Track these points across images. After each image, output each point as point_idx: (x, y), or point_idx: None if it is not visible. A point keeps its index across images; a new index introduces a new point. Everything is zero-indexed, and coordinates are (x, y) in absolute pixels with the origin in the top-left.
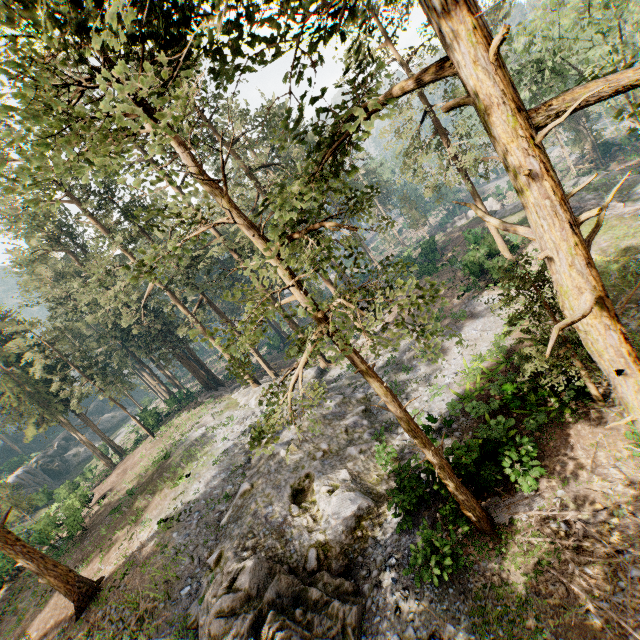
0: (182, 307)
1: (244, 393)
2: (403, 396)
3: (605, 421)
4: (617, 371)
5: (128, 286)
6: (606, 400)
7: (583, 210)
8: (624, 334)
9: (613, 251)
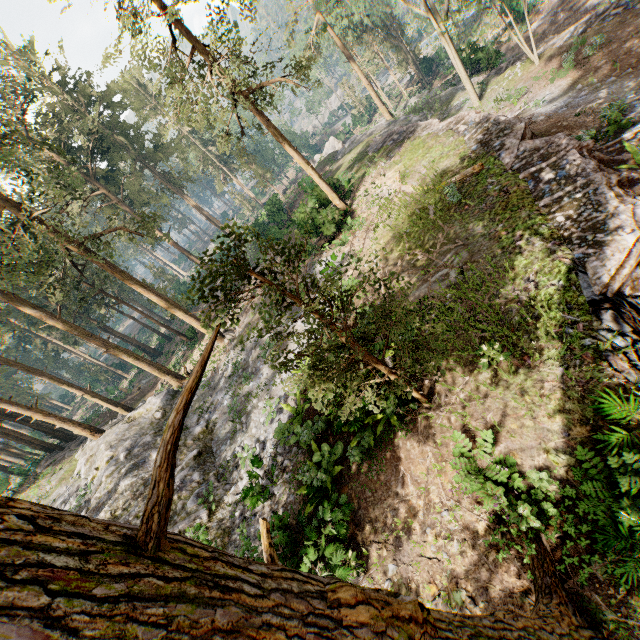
0: None
1: (85, 450)
2: (243, 419)
3: (433, 432)
4: None
5: None
6: (433, 396)
7: (406, 134)
8: None
9: (432, 178)
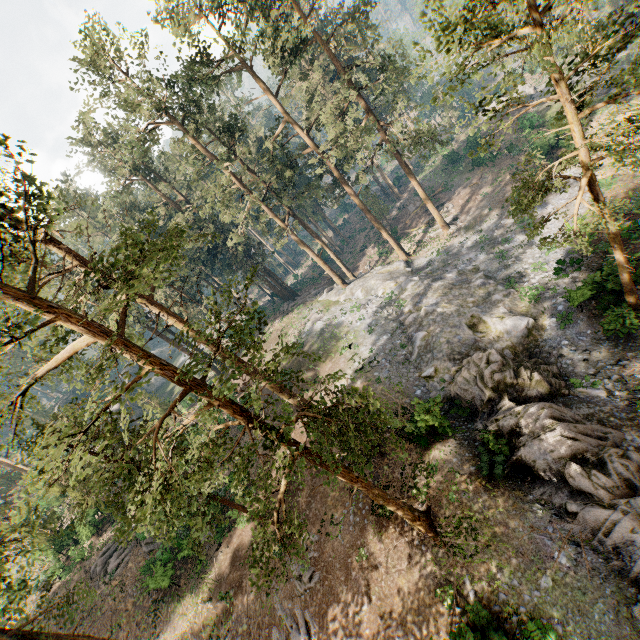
0: (279, 221)
1: (335, 293)
2: (513, 259)
3: None
4: None
5: (253, 202)
6: None
7: None
8: None
9: None
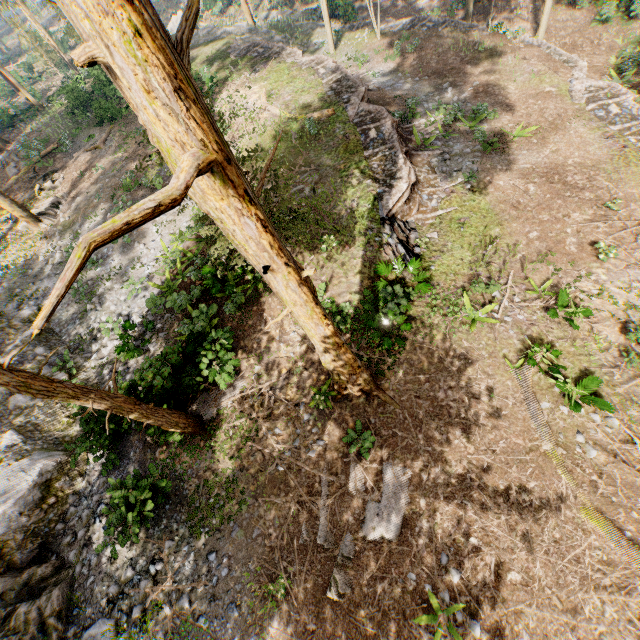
0: None
1: None
2: (95, 300)
3: None
4: (265, 269)
5: None
6: None
7: (271, 52)
8: (263, 221)
9: (295, 107)
